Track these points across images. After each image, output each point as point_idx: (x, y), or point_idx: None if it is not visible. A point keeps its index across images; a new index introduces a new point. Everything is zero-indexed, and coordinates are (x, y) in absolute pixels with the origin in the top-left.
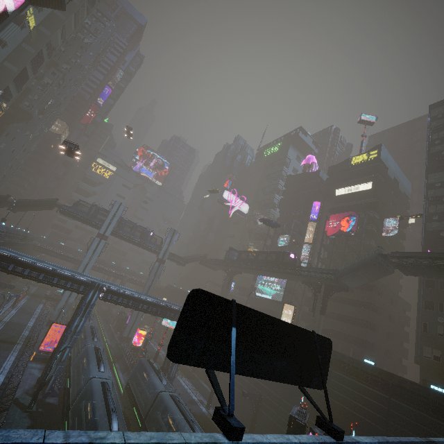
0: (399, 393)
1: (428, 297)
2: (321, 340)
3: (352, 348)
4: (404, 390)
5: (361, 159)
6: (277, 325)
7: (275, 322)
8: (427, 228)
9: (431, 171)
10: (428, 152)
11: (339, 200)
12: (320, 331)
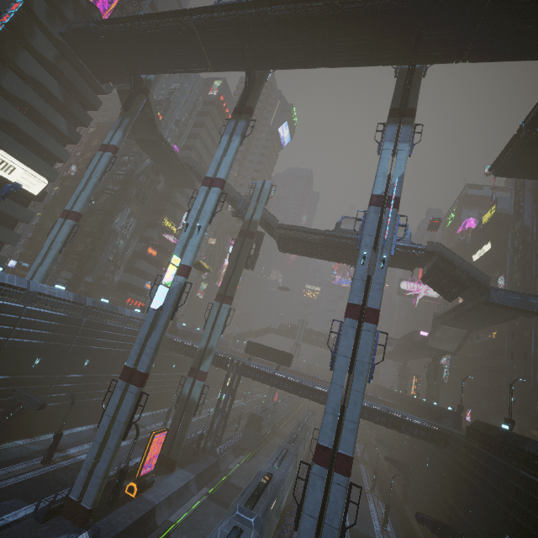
0: (429, 414)
1: (510, 348)
2: (288, 354)
3: (482, 412)
4: (431, 412)
5: (487, 218)
6: (270, 348)
7: (269, 348)
8: (512, 281)
9: (515, 220)
10: (514, 200)
11: (480, 265)
12: (438, 394)
